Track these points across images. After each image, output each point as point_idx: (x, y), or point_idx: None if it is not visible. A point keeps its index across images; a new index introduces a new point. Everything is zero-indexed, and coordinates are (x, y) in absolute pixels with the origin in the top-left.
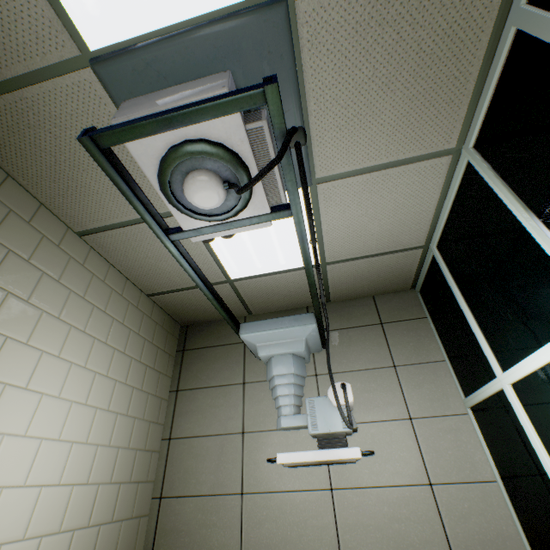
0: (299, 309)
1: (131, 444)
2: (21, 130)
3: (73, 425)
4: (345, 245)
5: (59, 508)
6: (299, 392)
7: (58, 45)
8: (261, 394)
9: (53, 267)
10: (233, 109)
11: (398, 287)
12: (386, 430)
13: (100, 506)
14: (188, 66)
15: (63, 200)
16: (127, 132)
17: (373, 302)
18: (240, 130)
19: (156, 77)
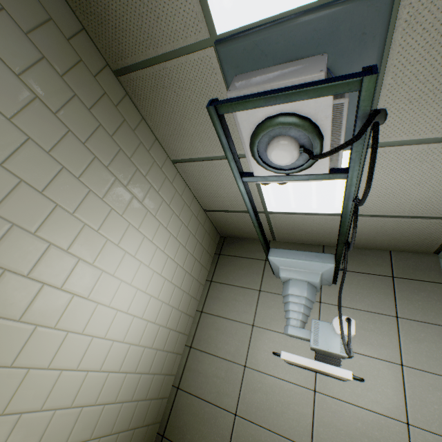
0: (316, 246)
1: (179, 307)
2: (158, 89)
3: (153, 286)
4: (378, 203)
5: (140, 332)
6: (307, 312)
7: (196, 31)
8: (272, 302)
9: (156, 182)
10: (328, 93)
11: (419, 249)
12: (374, 365)
13: (158, 339)
14: (287, 46)
15: (169, 138)
16: (240, 105)
17: (388, 256)
18: (327, 108)
19: (259, 55)
